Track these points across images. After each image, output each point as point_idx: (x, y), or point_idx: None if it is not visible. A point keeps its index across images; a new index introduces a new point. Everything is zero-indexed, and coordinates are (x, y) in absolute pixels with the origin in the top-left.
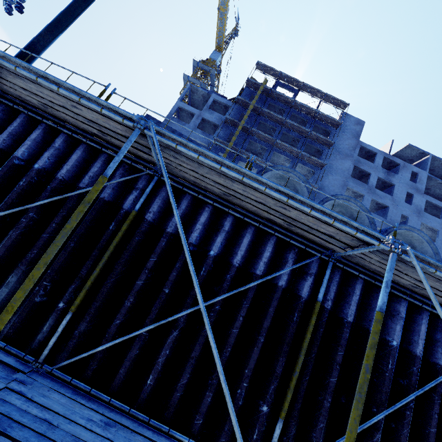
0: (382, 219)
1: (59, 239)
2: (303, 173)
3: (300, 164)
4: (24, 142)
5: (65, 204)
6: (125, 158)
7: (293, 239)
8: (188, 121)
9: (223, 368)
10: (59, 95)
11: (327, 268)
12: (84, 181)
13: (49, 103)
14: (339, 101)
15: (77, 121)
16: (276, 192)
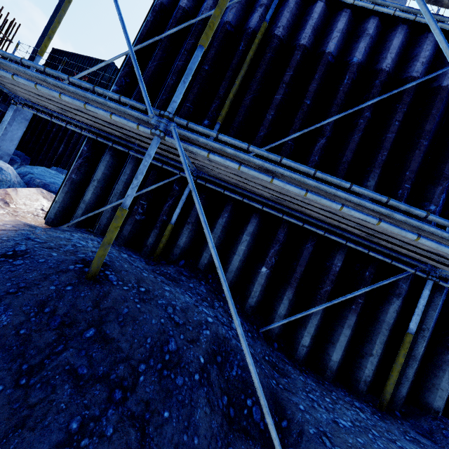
0: None
1: None
2: None
3: None
4: (332, 35)
5: (402, 98)
6: None
7: None
8: None
9: None
10: None
11: None
12: (417, 70)
13: None
14: None
15: None
16: None
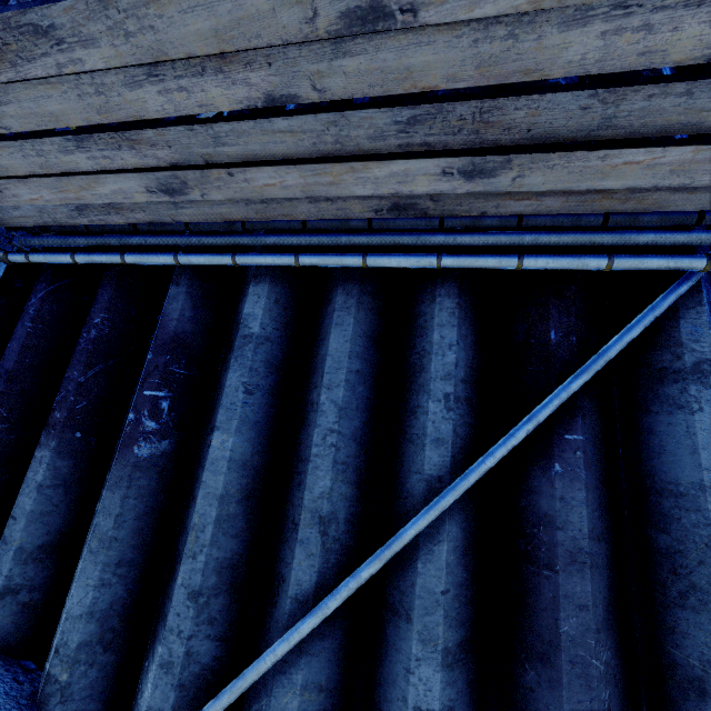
0: None
1: None
2: None
3: None
4: None
5: None
6: None
7: None
8: None
9: None
10: None
11: None
12: None
13: None
14: None
15: None
16: None
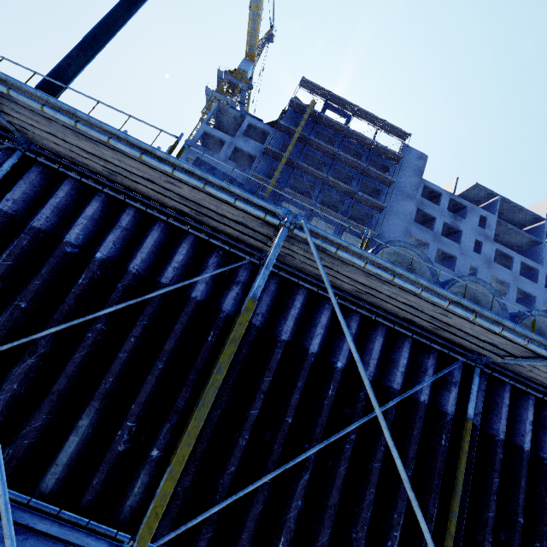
0: (450, 272)
1: (210, 397)
2: (358, 216)
3: (356, 206)
4: (77, 221)
5: (145, 308)
6: (221, 242)
7: (431, 340)
8: (216, 149)
9: (368, 515)
10: (152, 169)
11: (473, 376)
12: (167, 275)
13: (124, 172)
14: (399, 130)
15: (161, 196)
16: (461, 308)
